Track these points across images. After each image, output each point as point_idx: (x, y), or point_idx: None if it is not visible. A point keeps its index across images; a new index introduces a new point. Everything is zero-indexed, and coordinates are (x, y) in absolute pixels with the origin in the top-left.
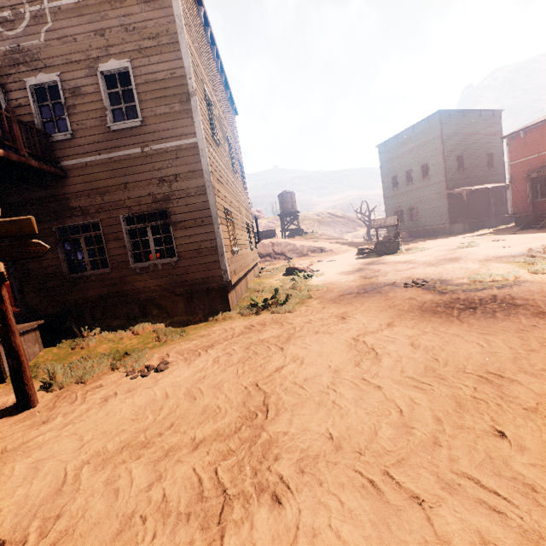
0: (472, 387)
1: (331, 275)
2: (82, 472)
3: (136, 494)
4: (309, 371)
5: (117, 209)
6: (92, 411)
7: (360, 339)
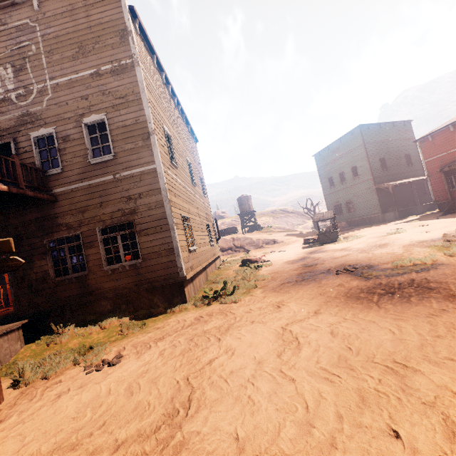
0: (377, 379)
1: (278, 264)
2: None
3: None
4: (236, 363)
5: (94, 223)
6: (43, 409)
7: (287, 328)
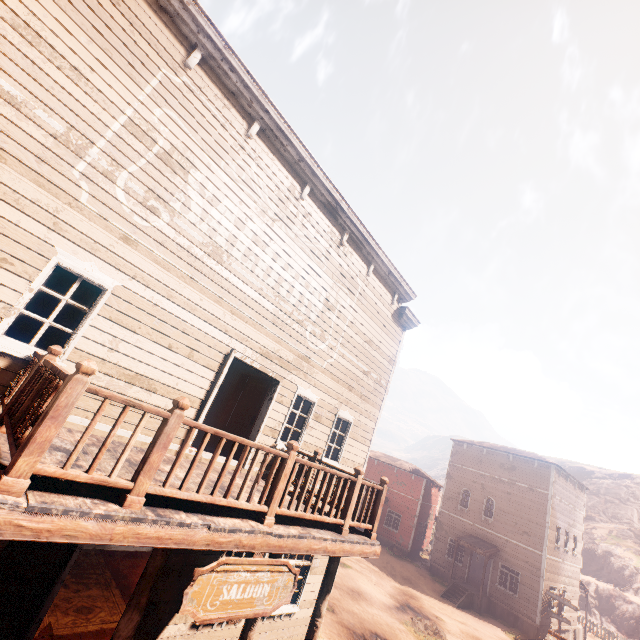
0: None
1: None
2: None
3: None
4: None
5: None
6: None
7: None
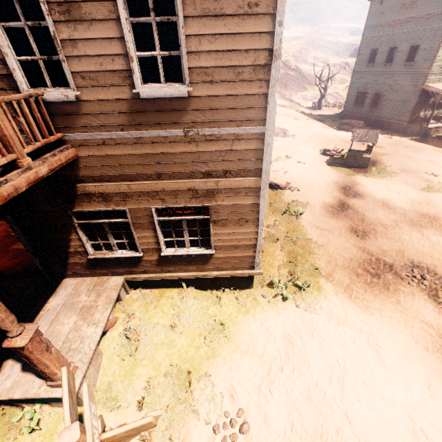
0: None
1: (316, 209)
2: None
3: None
4: None
5: (147, 199)
6: None
7: (417, 423)
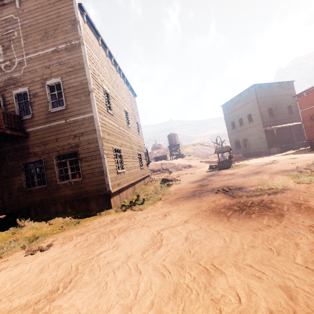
0: (193, 277)
1: (184, 183)
2: None
3: None
4: (113, 256)
5: (52, 152)
6: None
7: (160, 232)
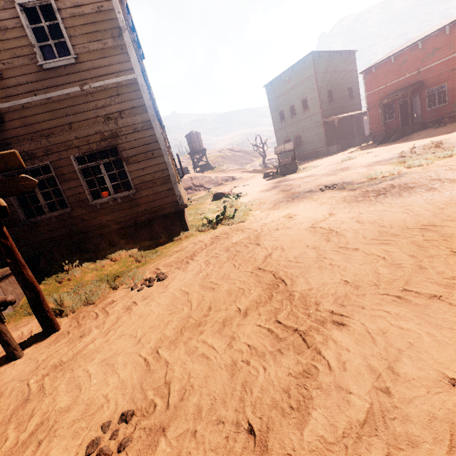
0: (420, 235)
1: (254, 194)
2: (160, 353)
3: (223, 352)
4: (294, 252)
5: (65, 150)
6: (123, 318)
7: (317, 226)
